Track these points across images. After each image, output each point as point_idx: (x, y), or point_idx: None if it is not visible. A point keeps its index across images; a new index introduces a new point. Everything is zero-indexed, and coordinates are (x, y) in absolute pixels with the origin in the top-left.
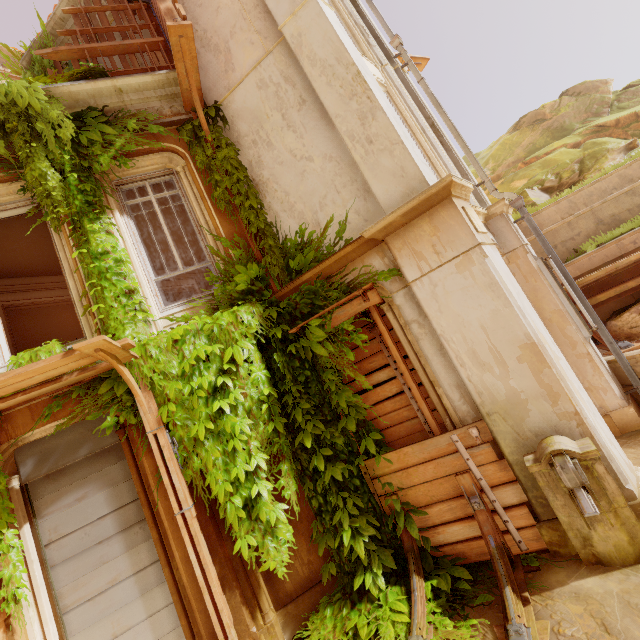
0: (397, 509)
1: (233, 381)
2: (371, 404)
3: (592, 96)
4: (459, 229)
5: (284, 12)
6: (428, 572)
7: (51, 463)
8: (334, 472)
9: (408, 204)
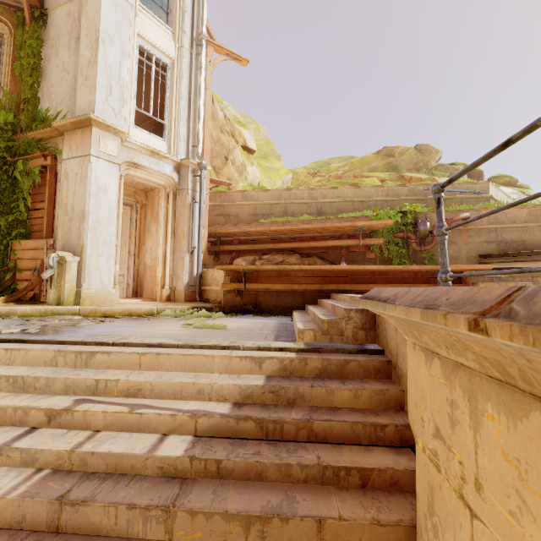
0: (9, 265)
1: None
2: (35, 217)
3: (425, 156)
4: (88, 144)
5: None
6: (3, 295)
7: None
8: None
9: (72, 119)
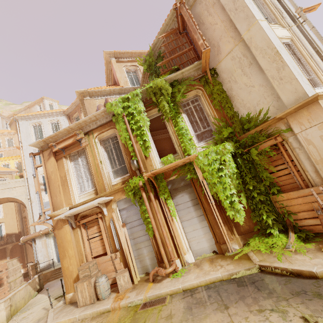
0: (285, 212)
1: (224, 167)
2: (276, 177)
3: None
4: (320, 113)
5: (244, 29)
6: (296, 232)
7: (175, 186)
8: (260, 198)
9: (297, 105)
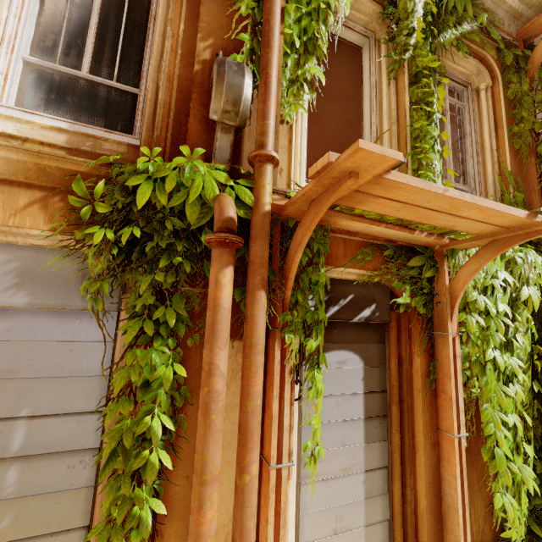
0: None
1: (515, 321)
2: None
3: None
4: None
5: None
6: None
7: (334, 310)
8: None
9: None
